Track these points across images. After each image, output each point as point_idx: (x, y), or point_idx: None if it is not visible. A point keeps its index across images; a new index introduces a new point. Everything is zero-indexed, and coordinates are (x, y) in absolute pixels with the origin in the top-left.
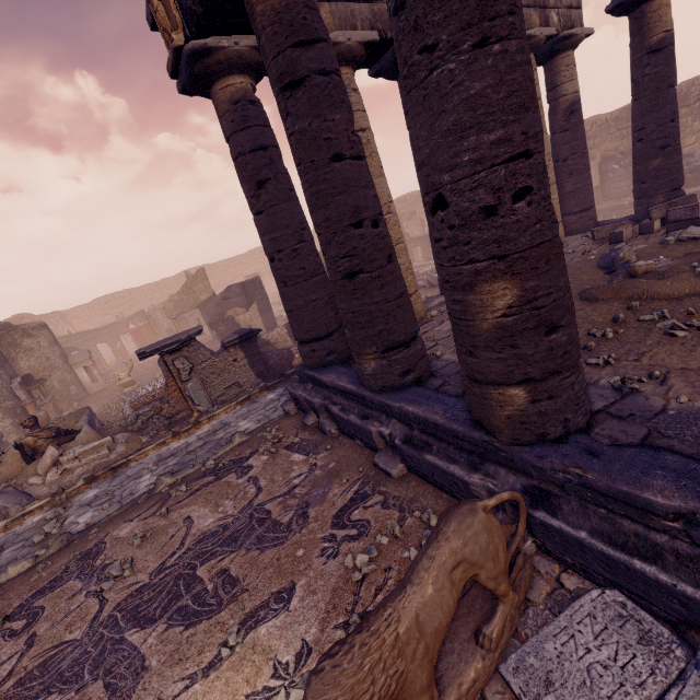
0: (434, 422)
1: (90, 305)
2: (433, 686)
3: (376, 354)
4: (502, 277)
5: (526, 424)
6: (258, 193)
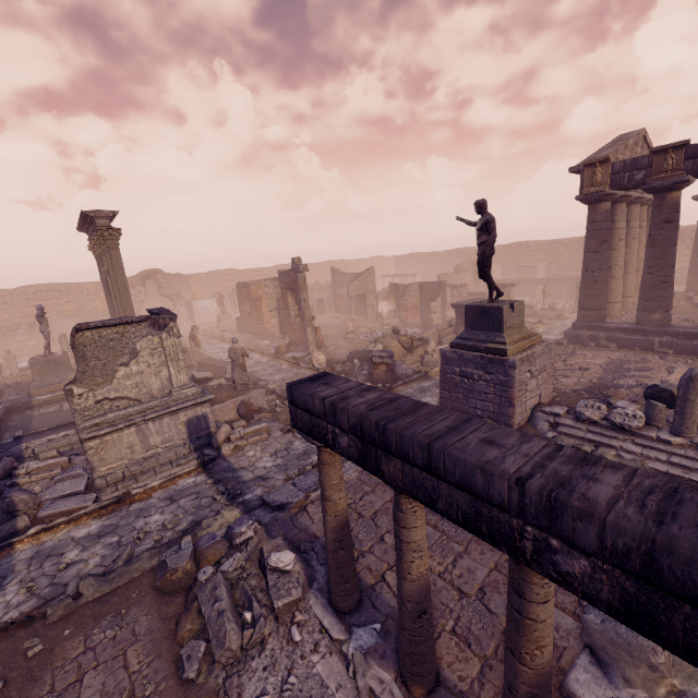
0: (696, 333)
1: (208, 275)
2: None
3: (661, 312)
4: None
5: None
6: (601, 245)
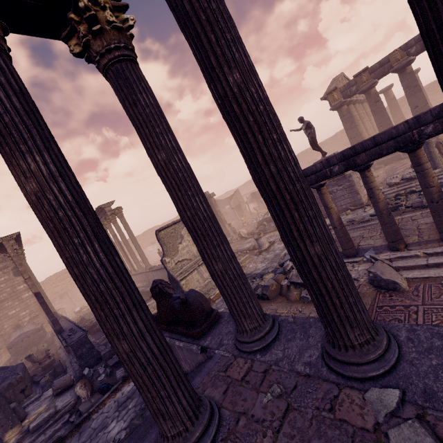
0: None
1: (144, 234)
2: None
3: None
4: None
5: None
6: (352, 124)
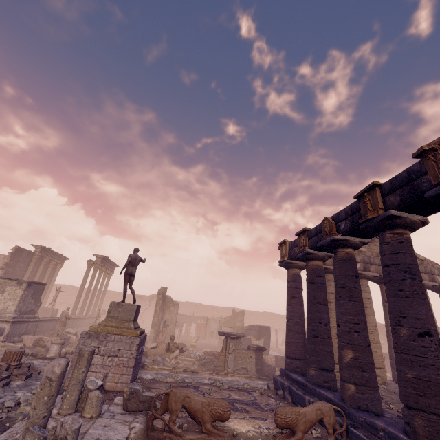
0: (329, 397)
1: (183, 303)
2: (304, 435)
3: (315, 368)
4: (350, 349)
5: (354, 399)
6: (291, 299)
